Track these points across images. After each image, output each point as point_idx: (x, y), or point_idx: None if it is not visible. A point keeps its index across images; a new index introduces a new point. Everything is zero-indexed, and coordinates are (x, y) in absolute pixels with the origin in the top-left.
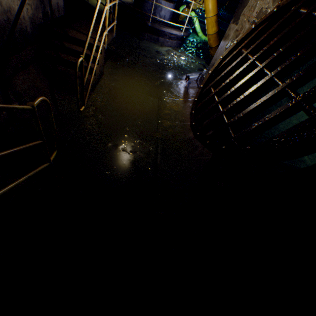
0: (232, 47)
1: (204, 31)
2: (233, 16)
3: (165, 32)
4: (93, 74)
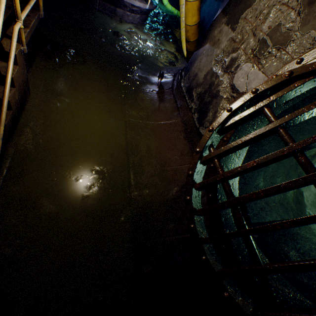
0: (248, 99)
1: None
2: (227, 12)
3: (124, 2)
4: (3, 117)
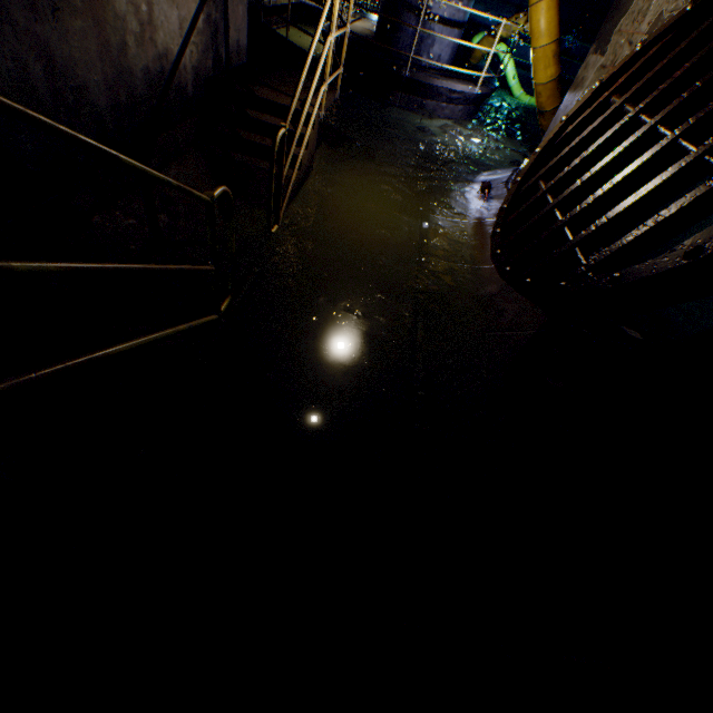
0: (589, 95)
1: (527, 85)
2: (596, 38)
3: (439, 88)
4: (297, 165)
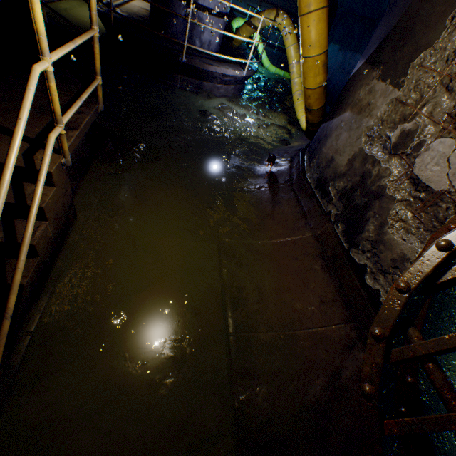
0: None
1: (272, 58)
2: (380, 62)
3: (213, 72)
4: (17, 277)
